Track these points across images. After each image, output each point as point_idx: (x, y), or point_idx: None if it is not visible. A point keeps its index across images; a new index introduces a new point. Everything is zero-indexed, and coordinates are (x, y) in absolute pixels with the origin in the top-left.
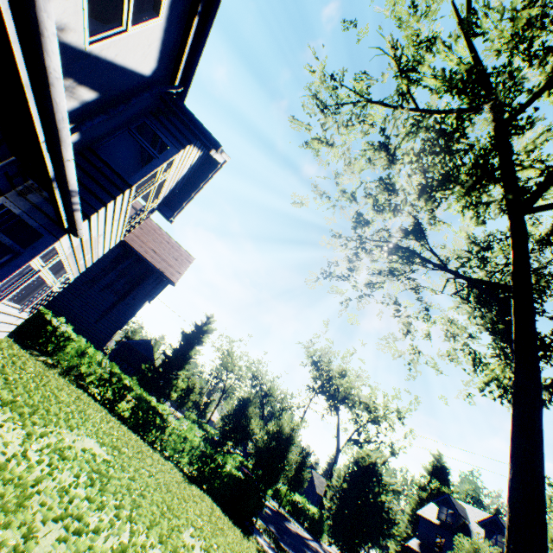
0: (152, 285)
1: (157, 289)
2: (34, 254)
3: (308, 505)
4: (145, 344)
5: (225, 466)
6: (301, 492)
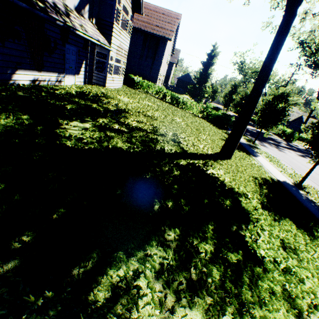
0: (162, 46)
1: (164, 47)
2: (108, 60)
3: (285, 129)
4: (186, 76)
5: (212, 111)
6: (293, 128)
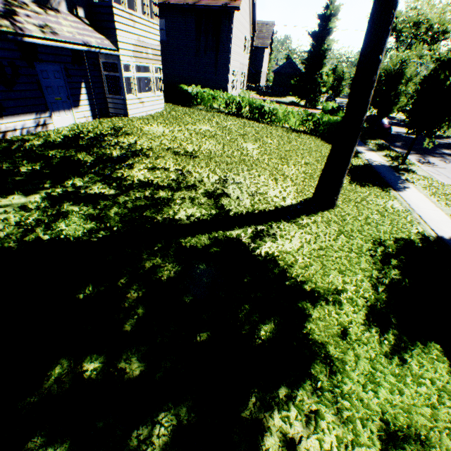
0: (226, 24)
1: (230, 24)
2: (122, 73)
3: None
4: (288, 65)
5: (323, 118)
6: None
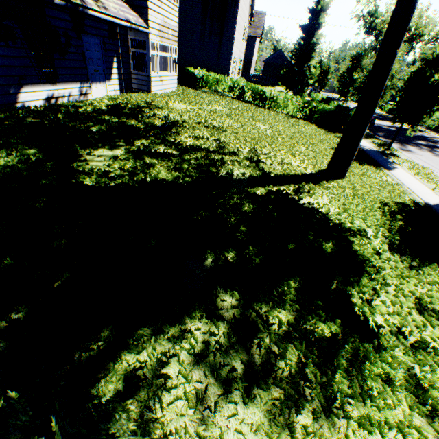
0: (232, 12)
1: (236, 12)
2: (149, 50)
3: None
4: (278, 56)
5: (318, 106)
6: None
